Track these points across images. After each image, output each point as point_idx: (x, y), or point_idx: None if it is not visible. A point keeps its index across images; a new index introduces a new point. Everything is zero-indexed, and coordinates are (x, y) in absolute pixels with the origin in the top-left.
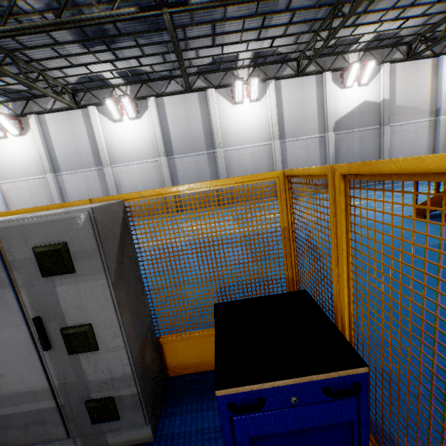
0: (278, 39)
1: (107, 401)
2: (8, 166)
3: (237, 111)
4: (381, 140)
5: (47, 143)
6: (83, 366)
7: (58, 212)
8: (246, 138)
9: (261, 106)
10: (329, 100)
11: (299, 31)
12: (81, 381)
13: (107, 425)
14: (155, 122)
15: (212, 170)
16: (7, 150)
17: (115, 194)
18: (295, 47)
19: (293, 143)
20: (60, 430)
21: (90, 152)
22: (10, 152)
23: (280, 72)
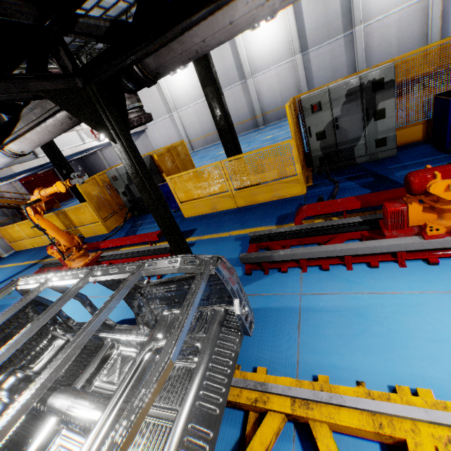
0: None
1: (384, 138)
2: (179, 97)
3: None
4: None
5: None
6: (378, 125)
7: (382, 67)
8: (393, 1)
9: None
10: None
11: None
12: (375, 132)
13: (381, 149)
14: (290, 18)
15: (349, 55)
16: (177, 84)
17: (257, 102)
18: None
19: None
20: (363, 152)
21: (235, 68)
22: (180, 84)
23: None
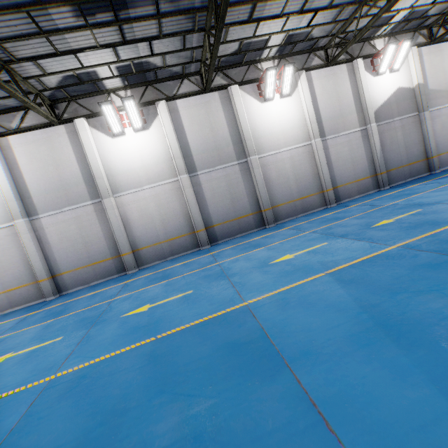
0: (319, 14)
1: None
2: None
3: (268, 109)
4: (423, 127)
5: (15, 175)
6: None
7: None
8: (282, 140)
9: (294, 101)
10: (366, 89)
11: (345, 2)
12: None
13: None
14: (169, 132)
15: (247, 183)
16: None
17: (122, 233)
18: (329, 29)
19: (334, 140)
20: None
21: (82, 180)
22: None
23: (308, 62)
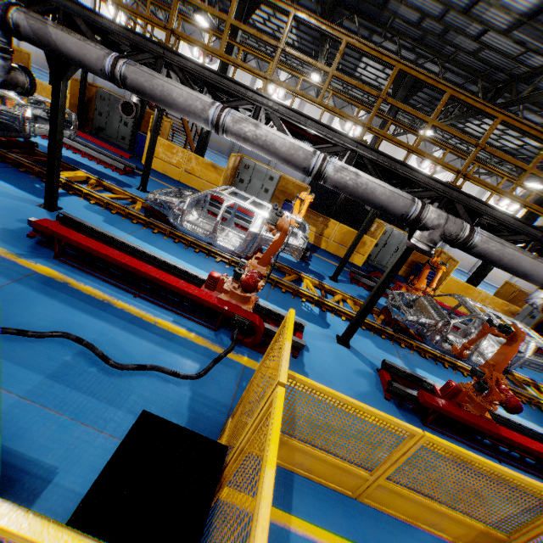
0: None
1: None
2: None
3: None
4: None
5: None
6: None
7: None
8: None
9: None
10: None
11: None
12: None
13: None
14: None
15: None
16: None
17: None
18: None
19: None
20: None
21: None
22: None
23: None
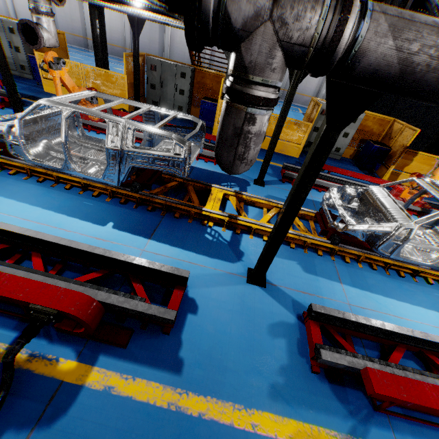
0: None
1: (24, 65)
2: None
3: None
4: None
5: None
6: (19, 56)
7: (13, 21)
8: None
9: None
10: None
11: None
12: (19, 59)
13: (24, 71)
14: None
15: (161, 36)
16: None
17: (89, 25)
18: None
19: None
20: (16, 69)
21: None
22: None
23: None
